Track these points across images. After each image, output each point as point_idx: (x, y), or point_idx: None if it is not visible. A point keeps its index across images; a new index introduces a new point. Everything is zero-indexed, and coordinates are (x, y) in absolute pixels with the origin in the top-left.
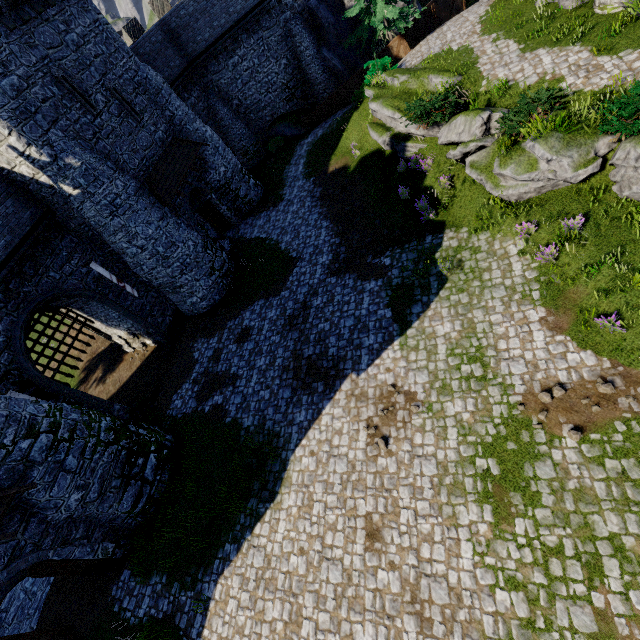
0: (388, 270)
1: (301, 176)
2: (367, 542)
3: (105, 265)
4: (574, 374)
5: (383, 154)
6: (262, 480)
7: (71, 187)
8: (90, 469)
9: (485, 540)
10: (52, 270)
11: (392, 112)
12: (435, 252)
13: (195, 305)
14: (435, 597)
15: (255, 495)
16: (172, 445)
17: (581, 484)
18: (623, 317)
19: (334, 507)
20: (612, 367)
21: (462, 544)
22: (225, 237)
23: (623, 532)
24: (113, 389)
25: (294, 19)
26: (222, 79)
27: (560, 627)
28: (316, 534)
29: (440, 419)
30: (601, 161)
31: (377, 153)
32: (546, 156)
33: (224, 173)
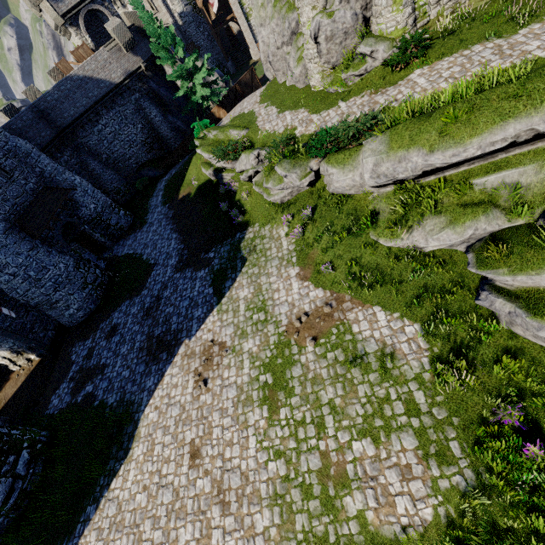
0: (212, 260)
1: (160, 204)
2: (191, 462)
3: None
4: (313, 304)
5: (213, 182)
6: (120, 443)
7: None
8: None
9: (263, 431)
10: None
11: (208, 155)
12: (240, 243)
13: (73, 316)
14: (232, 484)
15: (114, 457)
16: (47, 439)
17: (315, 373)
18: (334, 263)
19: (169, 444)
20: (331, 295)
21: (250, 439)
22: (102, 258)
23: (335, 396)
24: None
25: (142, 98)
26: (90, 141)
27: (303, 472)
28: (156, 470)
29: (240, 356)
30: (314, 173)
31: (209, 182)
32: (283, 174)
33: (94, 209)
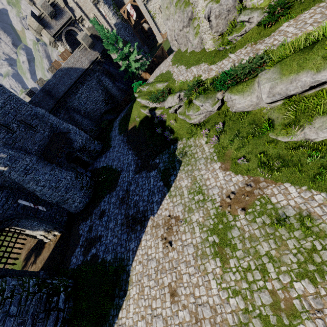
0: (158, 164)
1: (117, 134)
2: (171, 299)
3: (27, 199)
4: (236, 186)
5: (148, 117)
6: (119, 286)
7: (3, 167)
8: (25, 311)
9: (220, 276)
10: None
11: (145, 101)
12: (175, 151)
13: (77, 207)
14: (205, 315)
15: (117, 296)
16: (73, 285)
17: (250, 233)
18: (246, 157)
19: (154, 286)
20: (248, 178)
21: (211, 282)
22: (88, 170)
23: (270, 249)
24: (40, 265)
25: (100, 75)
26: (74, 104)
27: (258, 306)
28: (148, 305)
29: (191, 224)
30: (220, 101)
31: (146, 117)
32: (200, 104)
33: (81, 142)
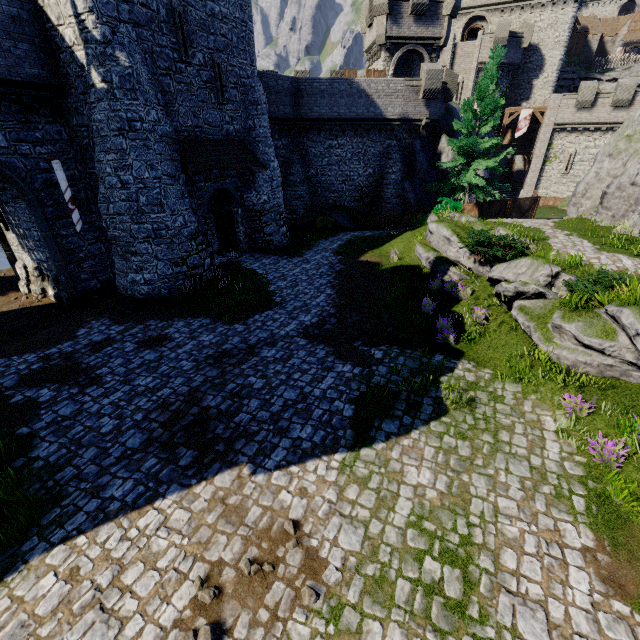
0: (375, 363)
1: (331, 250)
2: None
3: (74, 181)
4: None
5: (420, 270)
6: None
7: (100, 77)
8: None
9: None
10: (5, 134)
11: (451, 233)
12: (442, 374)
13: (135, 284)
14: None
15: None
16: None
17: None
18: None
19: None
20: None
21: None
22: (223, 255)
23: None
24: None
25: (396, 148)
26: (314, 148)
27: None
28: None
29: None
30: None
31: (414, 267)
32: (636, 326)
33: (264, 202)
